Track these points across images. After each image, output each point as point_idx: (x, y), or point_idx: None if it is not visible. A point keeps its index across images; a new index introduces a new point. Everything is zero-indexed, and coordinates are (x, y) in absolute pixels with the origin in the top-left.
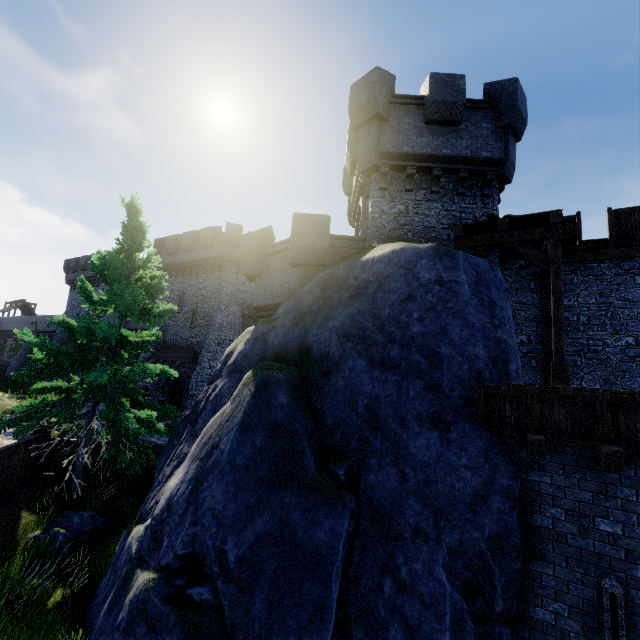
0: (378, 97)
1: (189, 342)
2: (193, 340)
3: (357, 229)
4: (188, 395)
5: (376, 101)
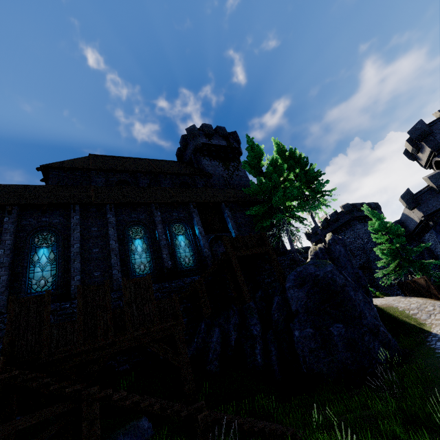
0: (426, 130)
1: (358, 265)
2: (359, 262)
3: (436, 168)
4: (378, 288)
5: (426, 131)
